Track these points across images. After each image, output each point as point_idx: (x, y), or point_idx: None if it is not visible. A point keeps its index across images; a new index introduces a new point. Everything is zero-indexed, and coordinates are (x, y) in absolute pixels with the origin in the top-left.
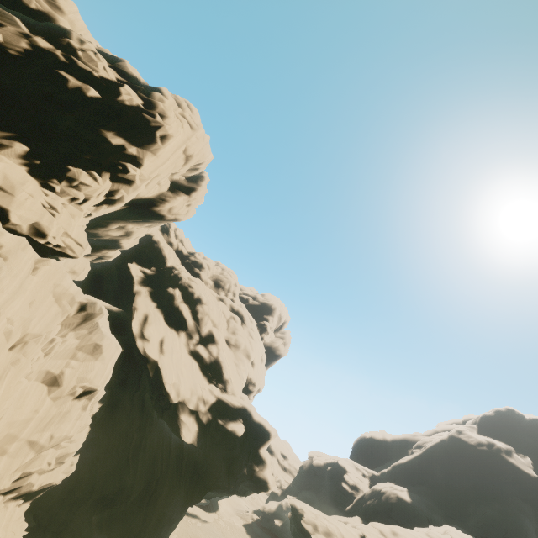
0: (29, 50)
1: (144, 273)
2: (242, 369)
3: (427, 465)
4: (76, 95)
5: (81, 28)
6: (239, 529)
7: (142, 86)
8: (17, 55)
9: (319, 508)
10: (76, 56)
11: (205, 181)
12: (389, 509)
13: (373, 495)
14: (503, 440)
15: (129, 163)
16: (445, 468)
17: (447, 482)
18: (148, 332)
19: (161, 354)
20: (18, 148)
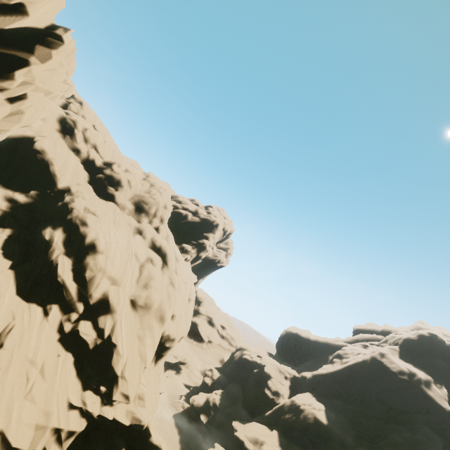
0: None
1: (12, 202)
2: (148, 344)
3: (345, 380)
4: None
5: None
6: (169, 422)
7: None
8: None
9: (242, 403)
10: None
11: (54, 47)
12: (305, 428)
13: (292, 409)
14: (422, 366)
15: None
16: (363, 389)
17: (362, 401)
18: None
19: None
20: None
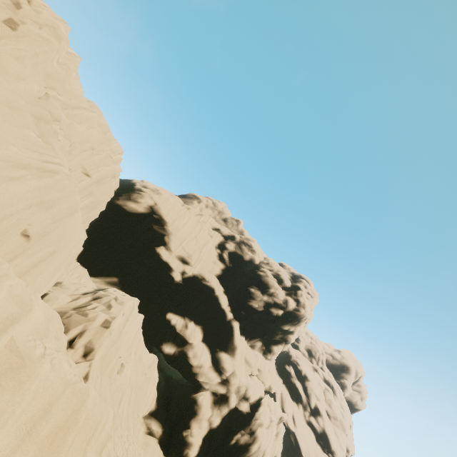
0: (263, 305)
1: None
2: (341, 441)
3: None
4: (276, 316)
5: (260, 254)
6: None
7: (292, 288)
8: (261, 310)
9: None
10: (274, 296)
11: None
12: None
13: None
14: None
15: (291, 334)
16: None
17: None
18: (286, 408)
19: (295, 426)
20: (259, 345)
